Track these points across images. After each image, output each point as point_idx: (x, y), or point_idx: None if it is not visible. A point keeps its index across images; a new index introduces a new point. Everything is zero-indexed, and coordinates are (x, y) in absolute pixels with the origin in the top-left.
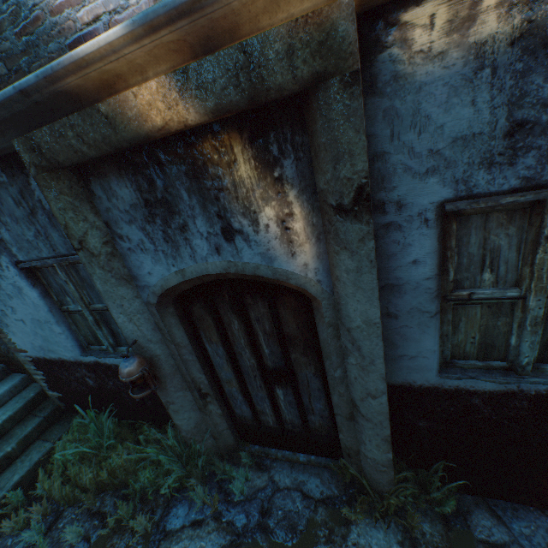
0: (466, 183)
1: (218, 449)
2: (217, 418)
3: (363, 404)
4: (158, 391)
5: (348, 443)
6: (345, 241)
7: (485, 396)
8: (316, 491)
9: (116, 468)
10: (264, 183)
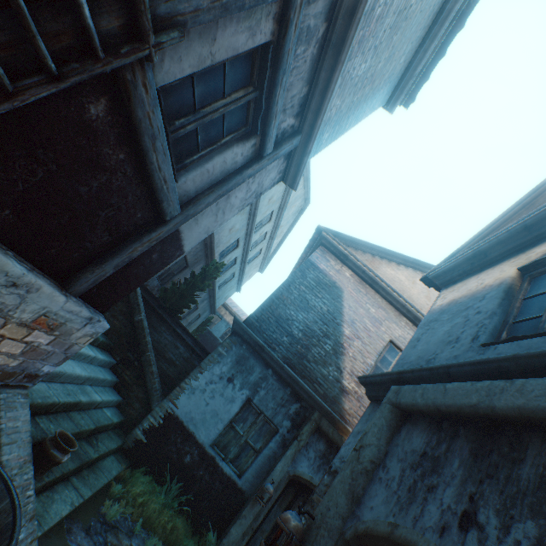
0: None
1: None
2: None
3: None
4: (249, 506)
5: None
6: None
7: None
8: None
9: (176, 527)
10: None
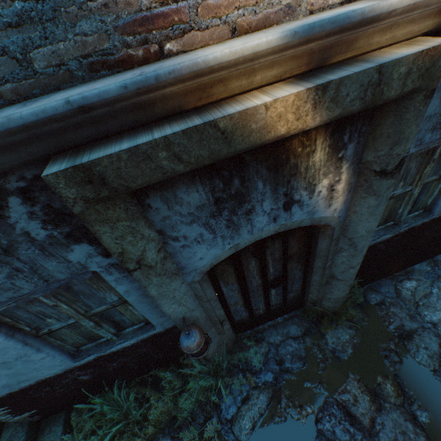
0: (420, 140)
1: (227, 349)
2: (227, 331)
3: (343, 274)
4: None
5: (319, 297)
6: (376, 190)
7: (384, 242)
8: (298, 332)
9: (158, 418)
10: (329, 163)
